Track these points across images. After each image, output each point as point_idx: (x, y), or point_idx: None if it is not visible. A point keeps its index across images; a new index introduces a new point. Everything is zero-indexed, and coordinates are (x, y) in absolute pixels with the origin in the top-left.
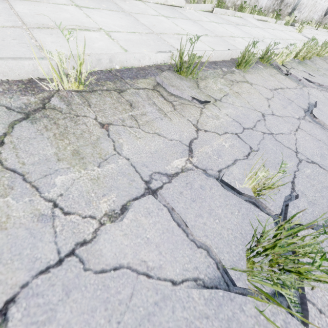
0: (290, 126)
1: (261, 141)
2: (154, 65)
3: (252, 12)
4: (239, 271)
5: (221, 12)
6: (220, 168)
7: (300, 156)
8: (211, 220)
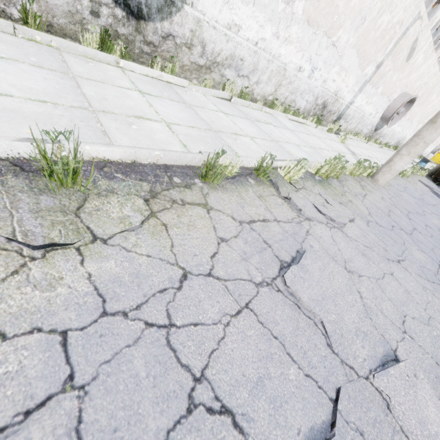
0: (230, 302)
1: (120, 352)
2: (14, 158)
3: (286, 111)
4: None
5: (242, 103)
6: None
7: (199, 392)
8: None
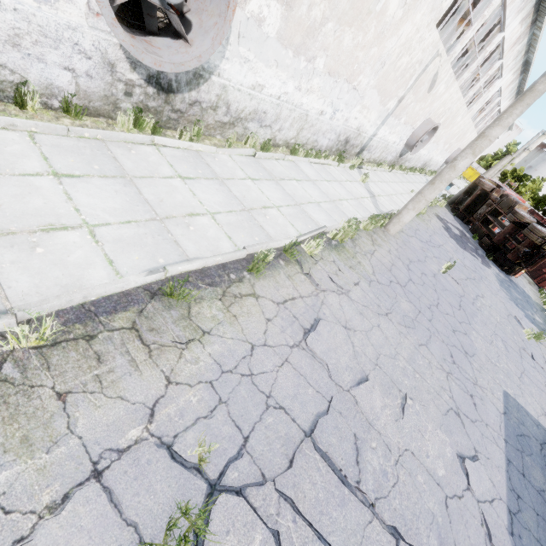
0: (278, 359)
1: (235, 388)
2: (143, 285)
3: (309, 154)
4: (156, 543)
5: (266, 156)
6: (177, 432)
7: (270, 402)
8: (147, 496)
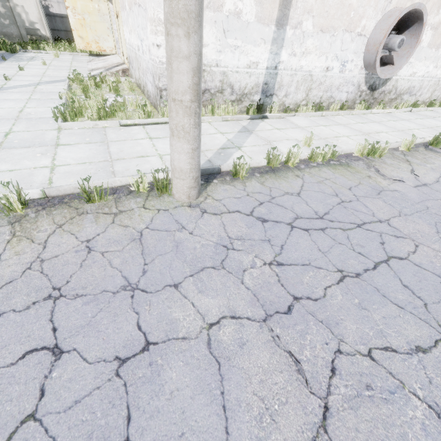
0: None
1: None
2: (417, 143)
3: (440, 105)
4: None
5: (416, 110)
6: None
7: None
8: None
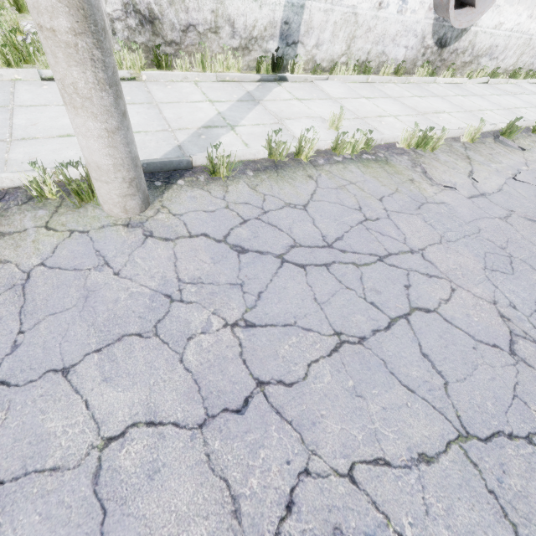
0: None
1: None
2: (485, 132)
3: (526, 76)
4: None
5: (495, 82)
6: None
7: None
8: None
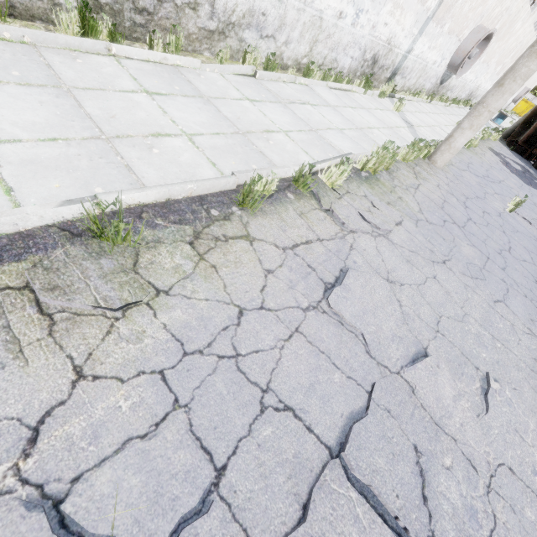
0: (283, 329)
1: (205, 380)
2: (59, 223)
3: (326, 77)
4: None
5: (270, 76)
6: (80, 471)
7: (267, 399)
8: None
